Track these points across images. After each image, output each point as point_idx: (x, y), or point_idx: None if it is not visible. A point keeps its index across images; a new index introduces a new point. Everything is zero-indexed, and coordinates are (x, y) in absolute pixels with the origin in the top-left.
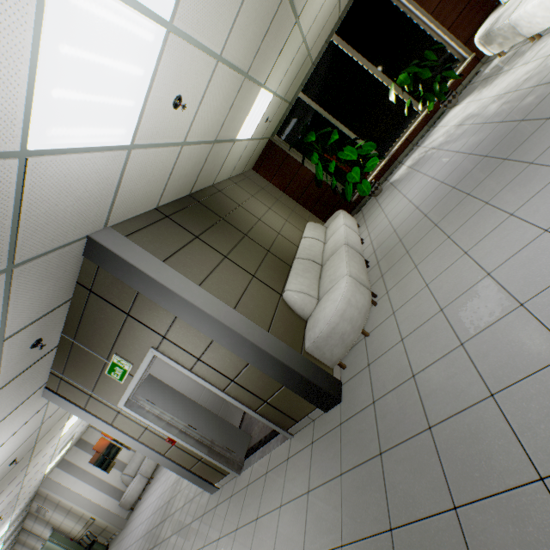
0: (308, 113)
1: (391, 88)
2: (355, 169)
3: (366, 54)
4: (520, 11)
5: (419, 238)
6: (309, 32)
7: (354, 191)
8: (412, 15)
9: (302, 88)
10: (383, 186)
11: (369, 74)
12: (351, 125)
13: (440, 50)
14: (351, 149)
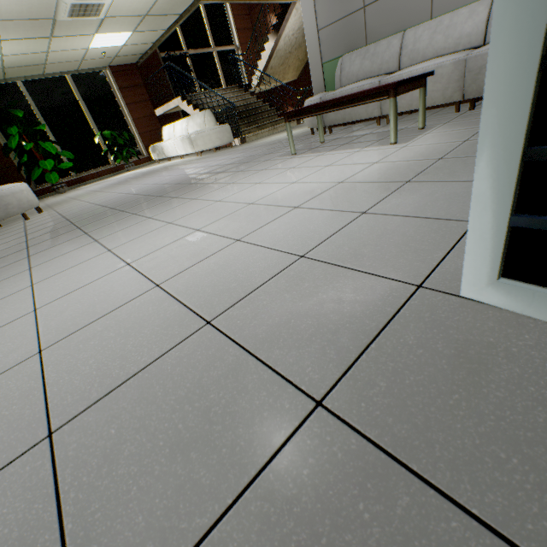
0: (21, 100)
1: (98, 134)
2: (51, 161)
3: (89, 105)
4: (165, 143)
5: (87, 195)
6: (55, 53)
7: (40, 184)
8: (124, 112)
9: (25, 79)
10: (69, 191)
11: (86, 117)
12: (59, 137)
13: (134, 141)
14: (54, 146)
